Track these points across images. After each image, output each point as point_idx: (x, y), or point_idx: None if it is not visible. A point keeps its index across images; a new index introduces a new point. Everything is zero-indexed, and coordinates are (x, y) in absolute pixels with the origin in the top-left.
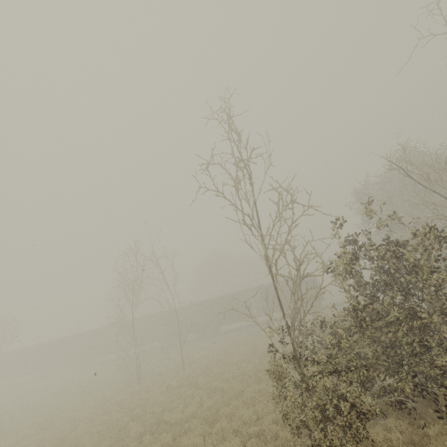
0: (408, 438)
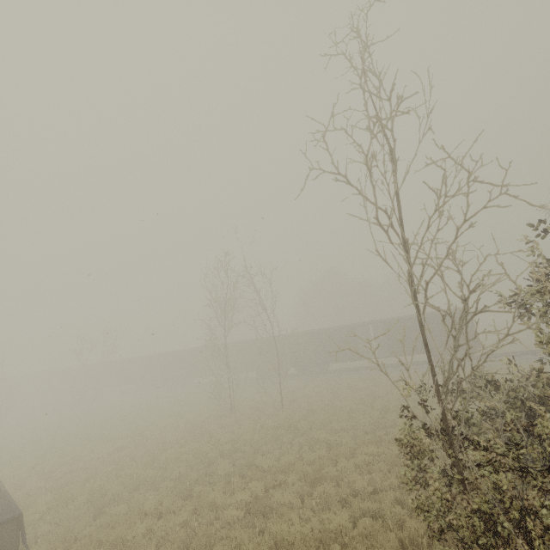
0: None
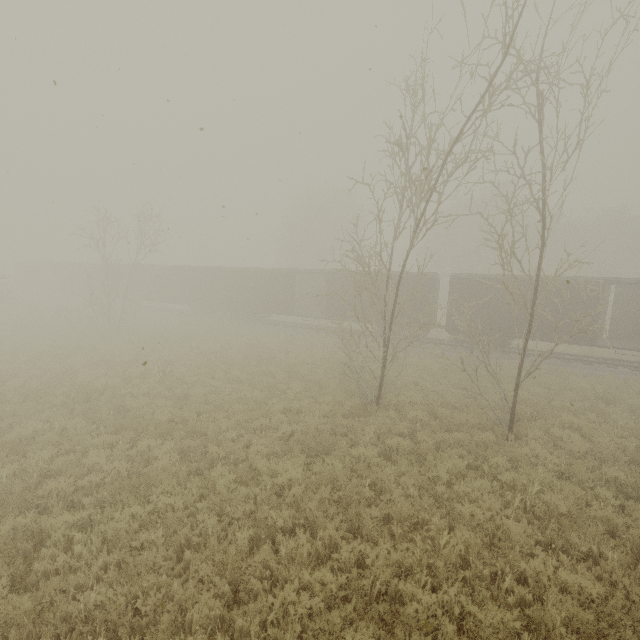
0: None
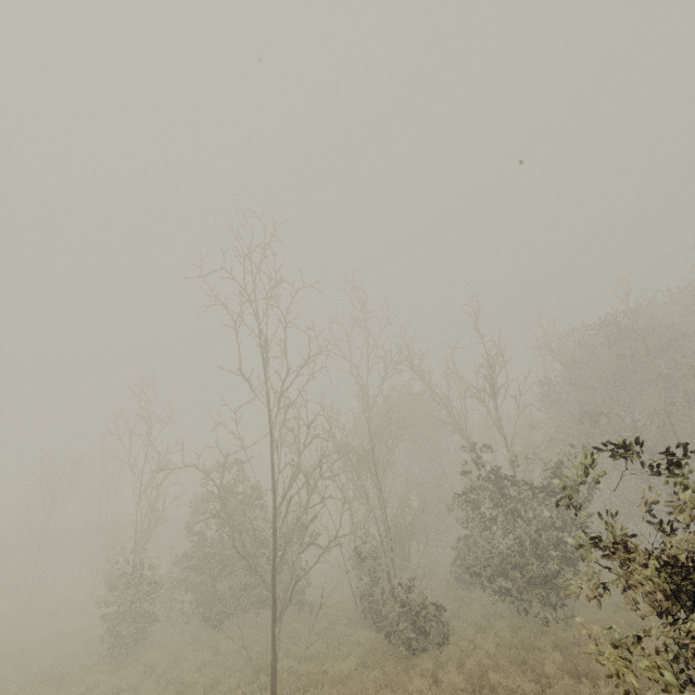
0: (190, 639)
